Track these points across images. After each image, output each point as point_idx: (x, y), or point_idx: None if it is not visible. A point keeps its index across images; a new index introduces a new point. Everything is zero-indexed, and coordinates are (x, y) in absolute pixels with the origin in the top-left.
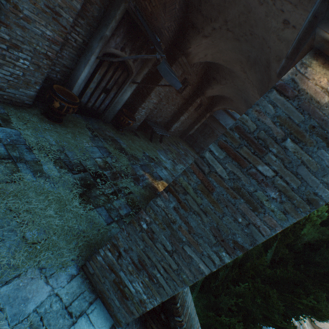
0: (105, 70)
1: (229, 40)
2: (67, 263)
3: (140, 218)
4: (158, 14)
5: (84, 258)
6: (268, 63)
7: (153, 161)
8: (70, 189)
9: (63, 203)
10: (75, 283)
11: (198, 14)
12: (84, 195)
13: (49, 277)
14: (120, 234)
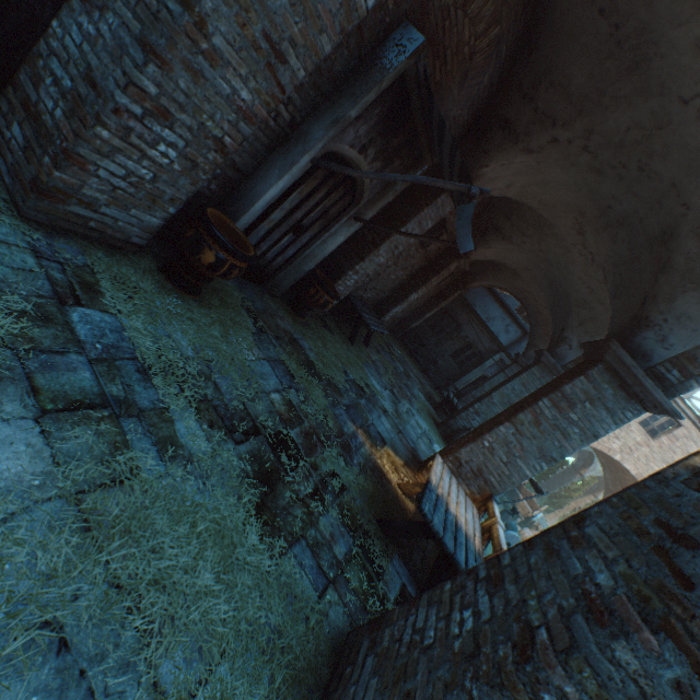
0: (313, 187)
1: (575, 168)
2: None
3: (542, 681)
4: (448, 89)
5: None
6: (669, 234)
7: (363, 395)
8: (235, 492)
9: (228, 542)
10: None
11: (524, 104)
12: (263, 508)
13: None
14: None
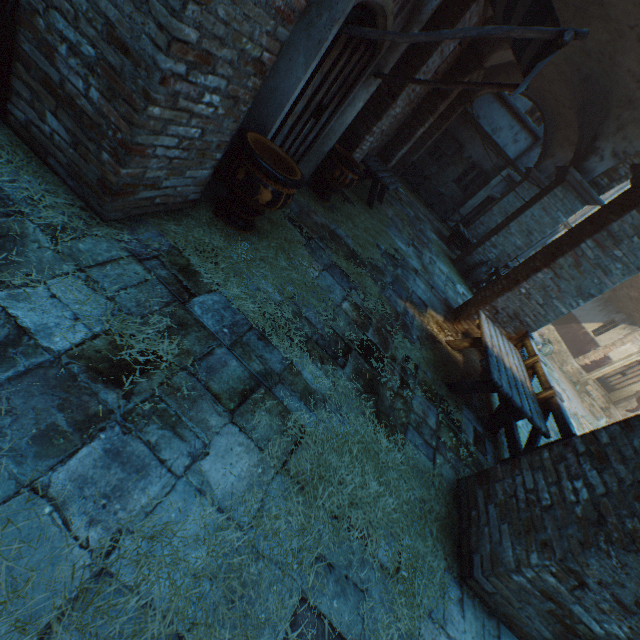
0: (335, 57)
1: None
2: (444, 582)
3: None
4: None
5: (452, 558)
6: None
7: (397, 264)
8: (359, 411)
9: (373, 453)
10: (469, 614)
11: None
12: (379, 414)
13: (444, 624)
14: (594, 560)
